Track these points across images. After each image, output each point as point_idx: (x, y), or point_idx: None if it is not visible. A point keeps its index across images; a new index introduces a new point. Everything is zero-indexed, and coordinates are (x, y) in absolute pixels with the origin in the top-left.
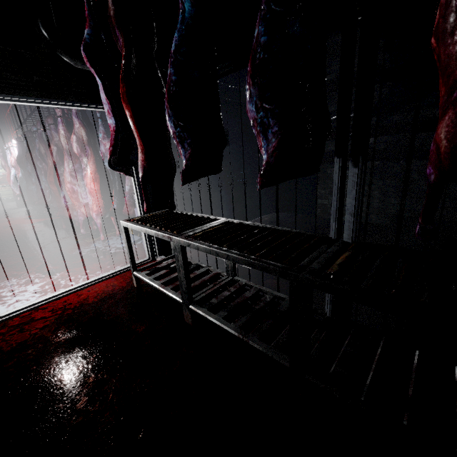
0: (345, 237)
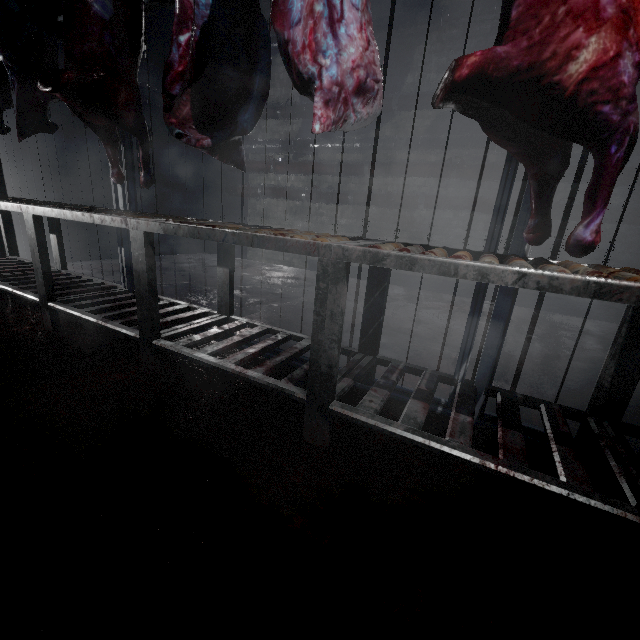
0: (121, 207)
